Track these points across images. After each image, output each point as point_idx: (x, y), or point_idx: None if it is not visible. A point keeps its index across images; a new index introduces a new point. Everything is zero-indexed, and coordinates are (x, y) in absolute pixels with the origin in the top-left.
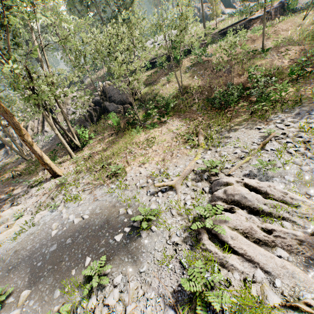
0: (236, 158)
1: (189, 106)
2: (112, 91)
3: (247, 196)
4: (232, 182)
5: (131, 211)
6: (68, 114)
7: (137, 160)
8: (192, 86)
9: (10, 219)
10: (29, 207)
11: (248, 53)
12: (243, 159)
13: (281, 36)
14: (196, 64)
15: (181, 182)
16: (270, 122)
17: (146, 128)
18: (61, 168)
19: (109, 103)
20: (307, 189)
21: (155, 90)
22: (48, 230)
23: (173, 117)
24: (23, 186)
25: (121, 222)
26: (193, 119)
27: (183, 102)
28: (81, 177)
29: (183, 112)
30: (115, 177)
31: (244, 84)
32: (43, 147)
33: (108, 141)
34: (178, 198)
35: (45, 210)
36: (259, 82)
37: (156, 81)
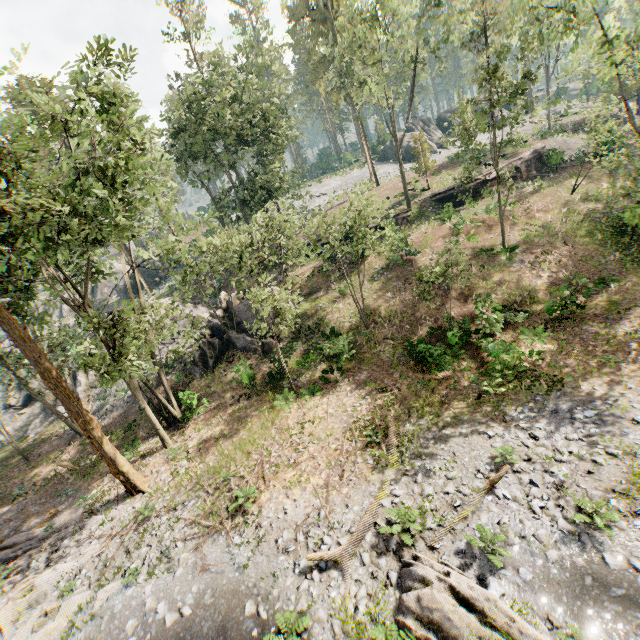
0: (447, 505)
1: (378, 350)
2: (244, 314)
3: (452, 615)
4: (432, 578)
5: (266, 610)
6: (163, 343)
7: (281, 476)
8: (383, 310)
9: (50, 593)
10: (85, 568)
11: (480, 254)
12: (458, 510)
13: (536, 222)
14: (391, 266)
15: (353, 551)
16: (508, 425)
17: (301, 395)
18: (145, 470)
19: (238, 333)
20: (551, 607)
21: (319, 311)
22: (119, 635)
23: (350, 373)
24: (74, 507)
25: (248, 634)
26: (382, 387)
27: (368, 343)
28: (181, 504)
29: (367, 363)
30: (240, 515)
31: (474, 314)
32: (114, 409)
33: (233, 414)
34: (346, 592)
35: (114, 579)
36: (496, 324)
37: (322, 291)
